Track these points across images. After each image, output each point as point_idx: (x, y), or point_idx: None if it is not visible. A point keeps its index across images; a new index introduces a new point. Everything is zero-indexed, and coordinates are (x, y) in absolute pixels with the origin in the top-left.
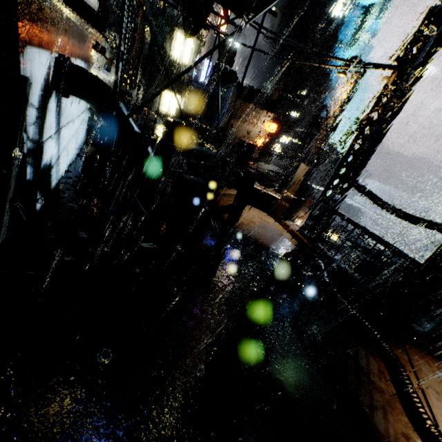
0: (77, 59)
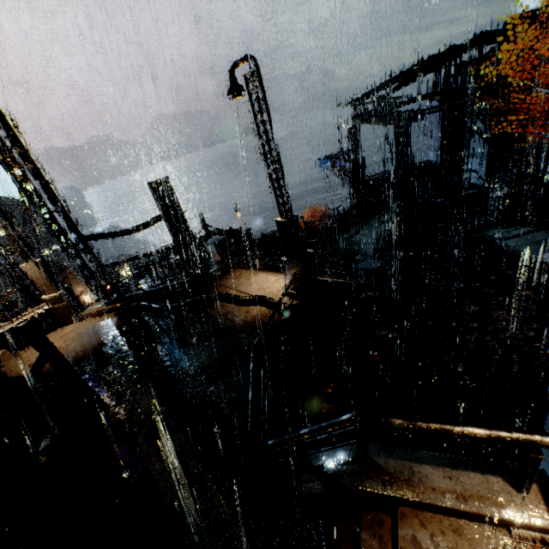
0: None
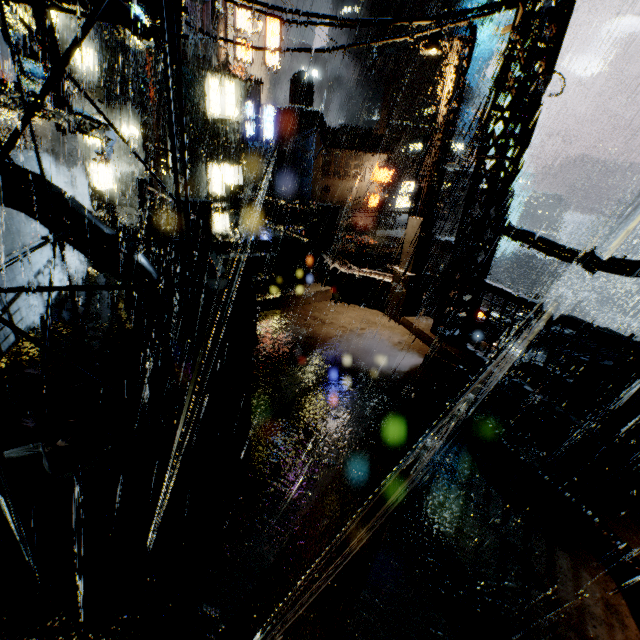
0: (20, 149)
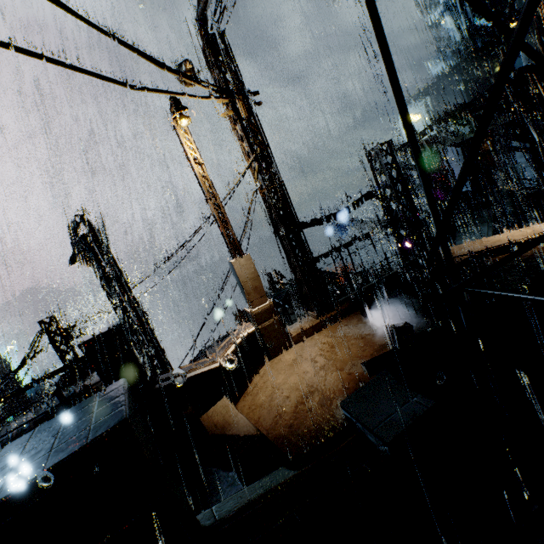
0: None
